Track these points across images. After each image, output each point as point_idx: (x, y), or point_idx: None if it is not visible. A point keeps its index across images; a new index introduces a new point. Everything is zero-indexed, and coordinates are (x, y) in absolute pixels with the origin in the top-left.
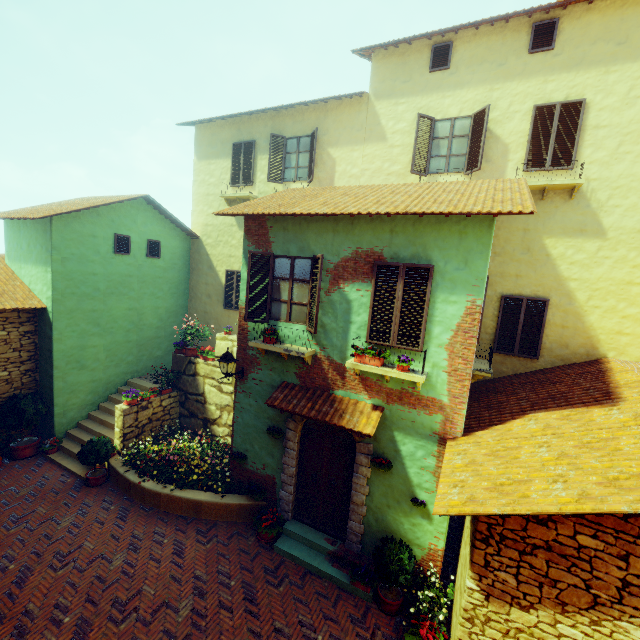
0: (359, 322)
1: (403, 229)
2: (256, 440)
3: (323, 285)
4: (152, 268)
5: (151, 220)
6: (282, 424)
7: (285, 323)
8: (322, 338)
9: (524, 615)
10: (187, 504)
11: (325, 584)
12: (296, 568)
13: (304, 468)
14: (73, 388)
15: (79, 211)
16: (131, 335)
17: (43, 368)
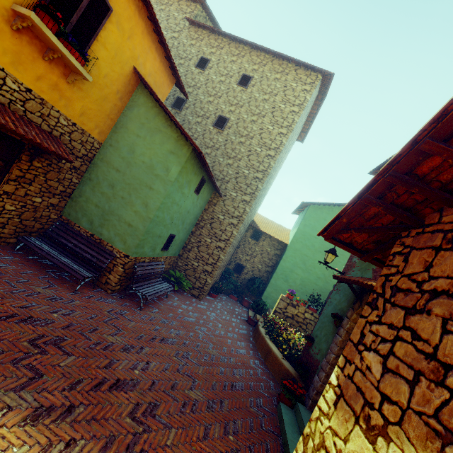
0: None
1: None
2: (325, 328)
3: None
4: None
5: None
6: (345, 314)
7: None
8: None
9: (365, 449)
10: (265, 347)
11: None
12: (275, 425)
13: None
14: (277, 288)
15: (321, 203)
16: (319, 281)
17: (273, 272)
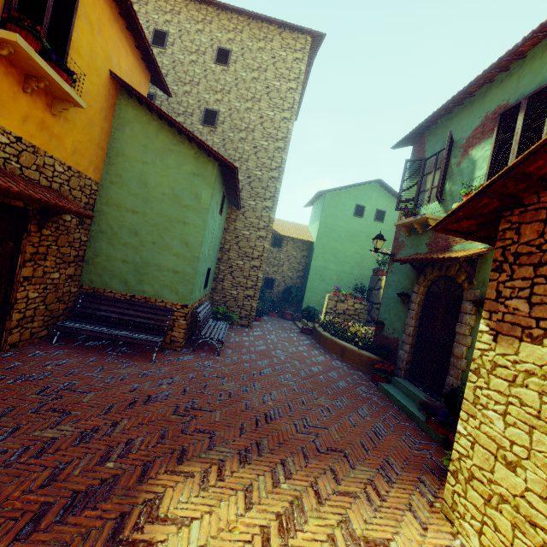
0: (480, 175)
1: (530, 68)
2: (392, 309)
3: (455, 161)
4: (376, 229)
5: (381, 197)
6: (410, 290)
7: (425, 206)
8: (449, 205)
9: (535, 350)
10: (338, 347)
11: (403, 416)
12: (386, 400)
13: (422, 330)
14: (315, 290)
15: (338, 188)
16: (354, 270)
17: (306, 276)
